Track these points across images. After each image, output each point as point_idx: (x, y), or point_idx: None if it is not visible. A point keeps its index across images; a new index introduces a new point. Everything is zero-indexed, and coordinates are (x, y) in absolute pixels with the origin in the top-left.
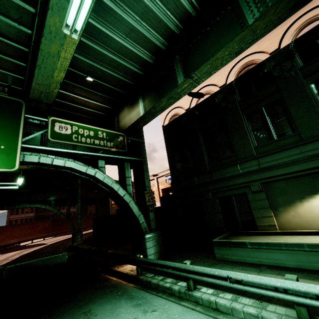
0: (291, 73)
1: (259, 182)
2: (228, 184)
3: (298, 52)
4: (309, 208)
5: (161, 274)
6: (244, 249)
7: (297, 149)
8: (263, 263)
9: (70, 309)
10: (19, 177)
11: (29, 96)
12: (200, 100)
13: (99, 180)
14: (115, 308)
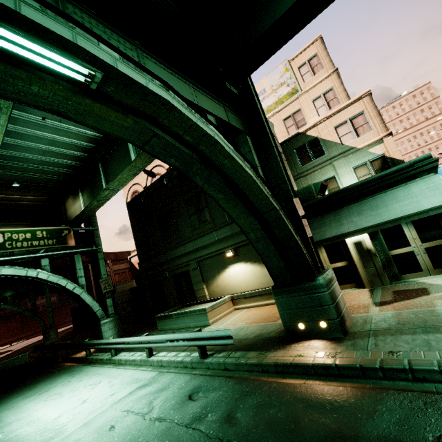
0: None
1: (195, 261)
2: (177, 263)
3: None
4: (223, 279)
5: (105, 351)
6: (172, 319)
7: (213, 233)
8: (181, 328)
9: (19, 390)
10: None
11: None
12: (154, 180)
13: (44, 279)
14: (54, 380)
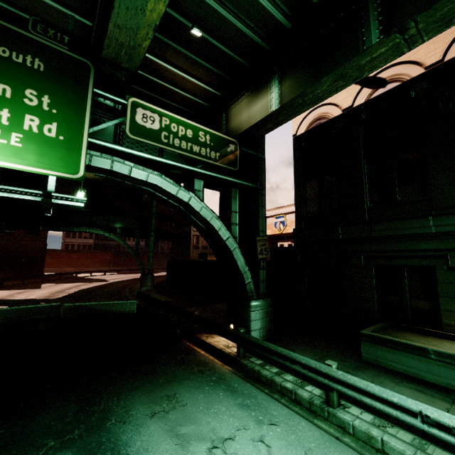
0: None
1: None
2: (400, 247)
3: None
4: None
5: (274, 364)
6: (421, 358)
7: None
8: None
9: (146, 384)
10: (80, 191)
11: (102, 52)
12: (377, 92)
13: (194, 211)
14: (211, 402)
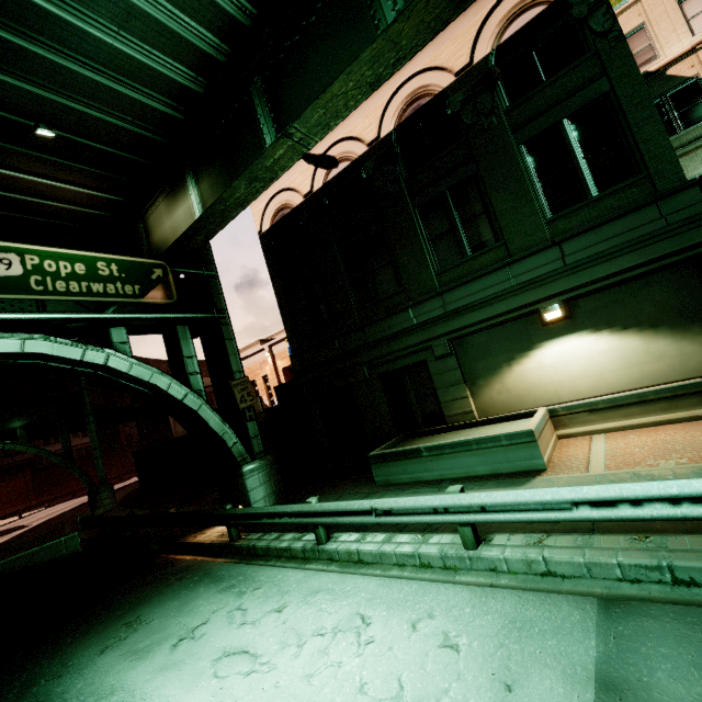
0: (492, 120)
1: (446, 339)
2: (394, 347)
3: (503, 75)
4: (521, 375)
5: (276, 531)
6: (418, 460)
7: (503, 272)
8: (447, 477)
9: (96, 626)
10: None
11: None
12: (332, 173)
13: (121, 373)
14: (187, 603)
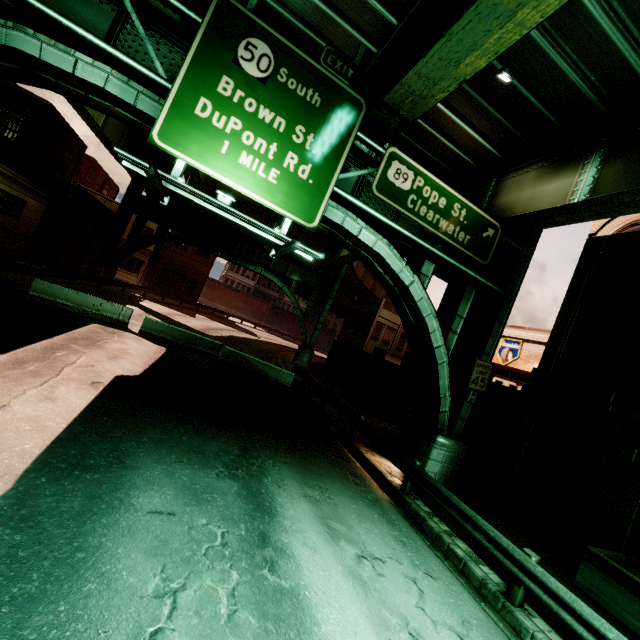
0: None
1: None
2: None
3: None
4: None
5: (445, 522)
6: None
7: None
8: None
9: (299, 465)
10: (278, 228)
11: (385, 96)
12: None
13: (411, 299)
14: (364, 517)
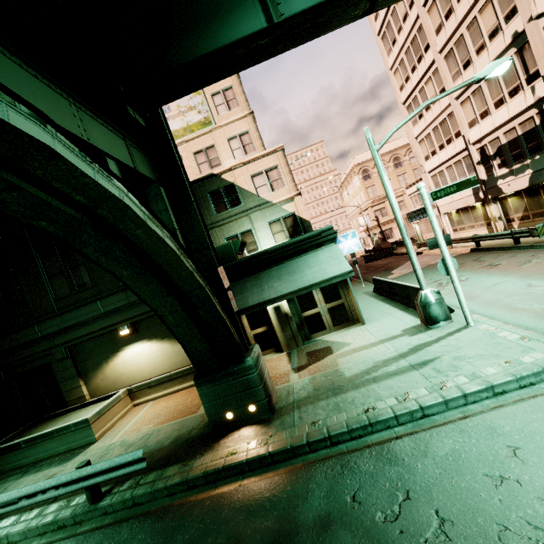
0: None
1: (63, 347)
2: (25, 354)
3: None
4: (114, 368)
5: None
6: (19, 451)
7: (96, 304)
8: (40, 459)
9: None
10: None
11: None
12: None
13: None
14: None
